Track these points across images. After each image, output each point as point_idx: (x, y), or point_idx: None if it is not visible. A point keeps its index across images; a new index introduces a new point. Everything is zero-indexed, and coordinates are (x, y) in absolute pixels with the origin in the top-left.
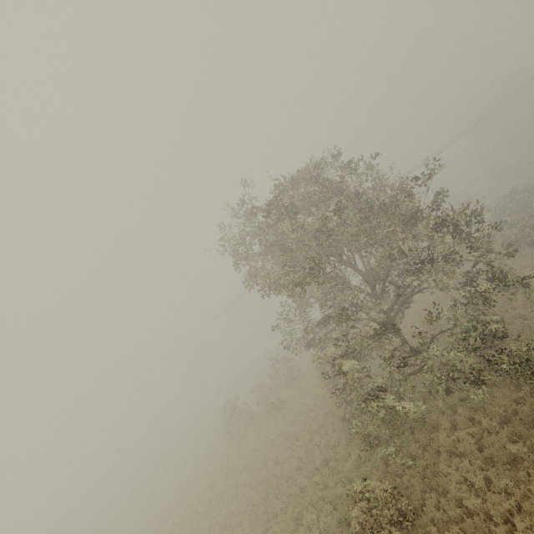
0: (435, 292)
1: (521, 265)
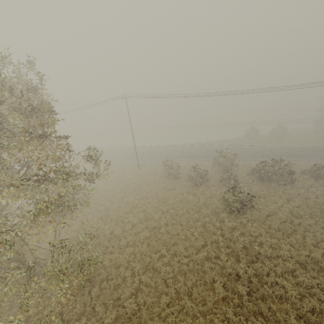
0: (171, 190)
1: (206, 222)
